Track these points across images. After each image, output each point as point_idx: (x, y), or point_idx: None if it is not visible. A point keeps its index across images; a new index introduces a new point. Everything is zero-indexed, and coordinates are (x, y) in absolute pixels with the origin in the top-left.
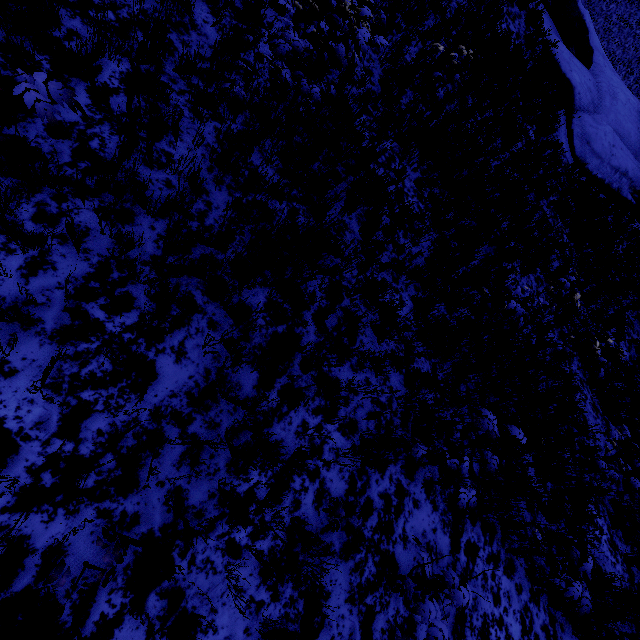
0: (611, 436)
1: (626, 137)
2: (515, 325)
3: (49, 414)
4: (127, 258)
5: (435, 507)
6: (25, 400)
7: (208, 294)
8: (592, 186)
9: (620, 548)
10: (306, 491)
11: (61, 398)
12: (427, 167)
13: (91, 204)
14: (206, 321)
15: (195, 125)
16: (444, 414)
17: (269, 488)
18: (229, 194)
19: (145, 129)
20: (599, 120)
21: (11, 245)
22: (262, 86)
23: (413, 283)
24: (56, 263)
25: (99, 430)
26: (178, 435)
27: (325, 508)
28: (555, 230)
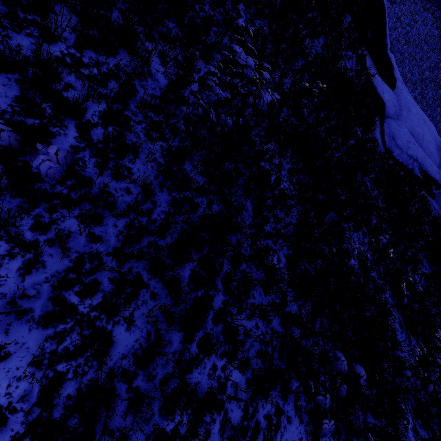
0: (414, 353)
1: (417, 136)
2: (350, 269)
3: (32, 387)
4: (96, 251)
5: (301, 420)
6: (14, 378)
7: (151, 272)
8: (396, 167)
9: (420, 433)
10: (214, 422)
11: (42, 372)
12: (295, 160)
13: (73, 212)
14: (149, 294)
15: (148, 145)
16: (306, 344)
17: (188, 424)
18: (168, 194)
19: (114, 151)
20: (400, 124)
21: (14, 251)
22: (192, 113)
23: (286, 244)
24: (45, 262)
25: (68, 395)
26: (126, 390)
27: (228, 436)
28: (373, 197)
